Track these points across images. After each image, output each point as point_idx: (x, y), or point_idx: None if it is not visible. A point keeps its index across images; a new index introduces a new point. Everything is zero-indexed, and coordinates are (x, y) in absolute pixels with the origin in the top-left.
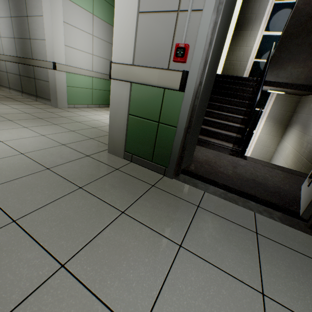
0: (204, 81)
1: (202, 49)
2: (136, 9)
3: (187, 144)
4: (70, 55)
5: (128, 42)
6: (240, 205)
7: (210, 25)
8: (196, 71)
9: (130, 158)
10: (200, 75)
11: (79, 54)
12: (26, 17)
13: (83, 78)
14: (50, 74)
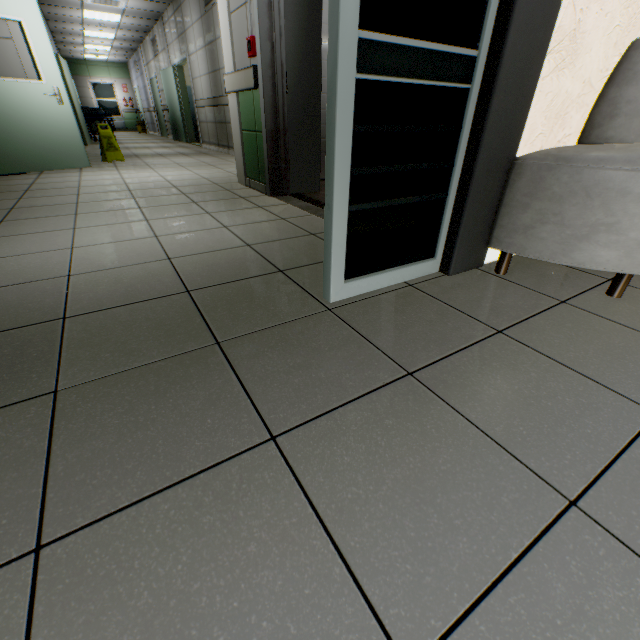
0: (295, 72)
1: (259, 38)
2: (227, 12)
3: (283, 153)
4: None
5: (229, 48)
6: (307, 211)
7: (260, 10)
8: (260, 63)
9: (249, 184)
10: (270, 66)
11: None
12: (215, 41)
13: None
14: None
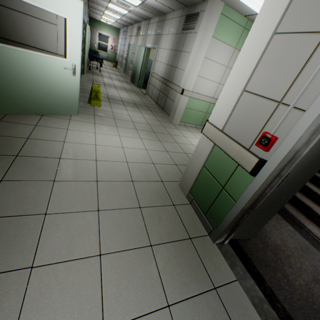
0: (294, 171)
1: (288, 149)
2: (242, 88)
3: (243, 221)
4: (199, 83)
5: (226, 111)
6: None
7: (308, 129)
8: (273, 165)
9: (190, 200)
10: (280, 168)
11: (207, 83)
12: (180, 51)
13: (201, 103)
14: (177, 96)
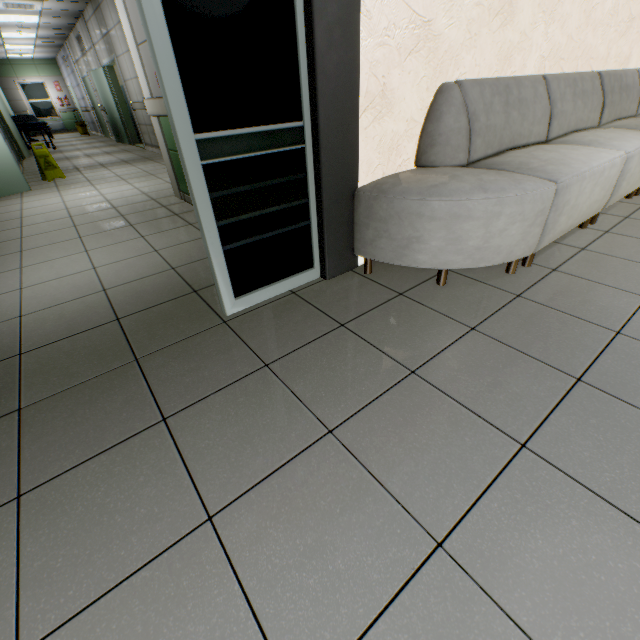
0: None
1: None
2: (135, 44)
3: None
4: None
5: (143, 76)
6: None
7: None
8: None
9: (184, 198)
10: None
11: None
12: None
13: None
14: None
